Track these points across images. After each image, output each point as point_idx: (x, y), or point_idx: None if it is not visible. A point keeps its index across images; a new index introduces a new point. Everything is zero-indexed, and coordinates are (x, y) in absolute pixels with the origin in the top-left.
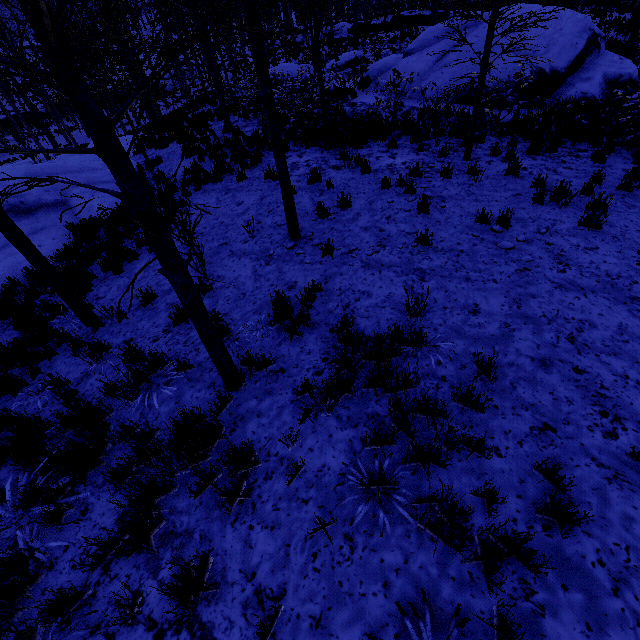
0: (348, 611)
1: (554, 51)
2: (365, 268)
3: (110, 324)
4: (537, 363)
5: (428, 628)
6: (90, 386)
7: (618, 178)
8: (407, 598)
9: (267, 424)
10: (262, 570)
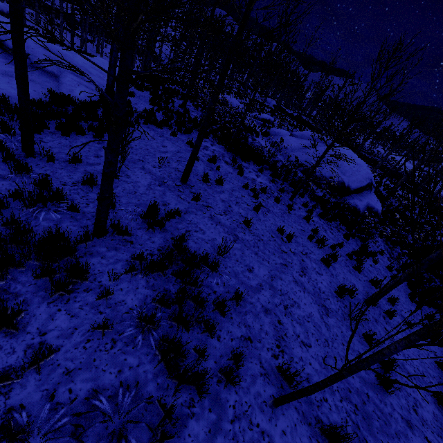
0: (90, 374)
1: (353, 178)
2: (210, 219)
3: (40, 159)
4: (264, 309)
5: (130, 398)
6: (1, 185)
7: (349, 251)
8: (127, 382)
9: (104, 264)
10: (52, 334)
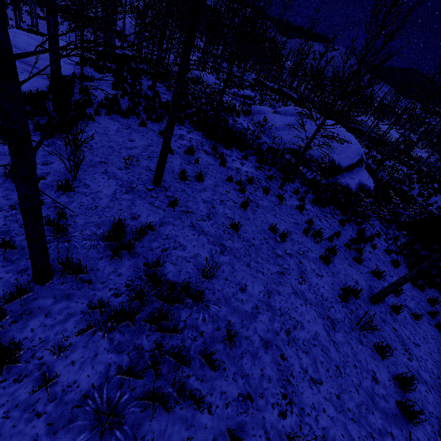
0: None
1: (343, 156)
2: (191, 228)
3: None
4: (263, 343)
5: None
6: None
7: (347, 239)
8: None
9: (49, 326)
10: None
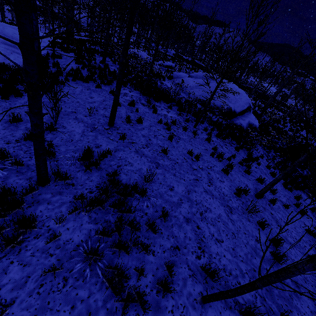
0: None
1: (237, 104)
2: (135, 152)
3: None
4: (185, 219)
5: None
6: None
7: (240, 159)
8: (80, 315)
9: (51, 209)
10: (6, 288)
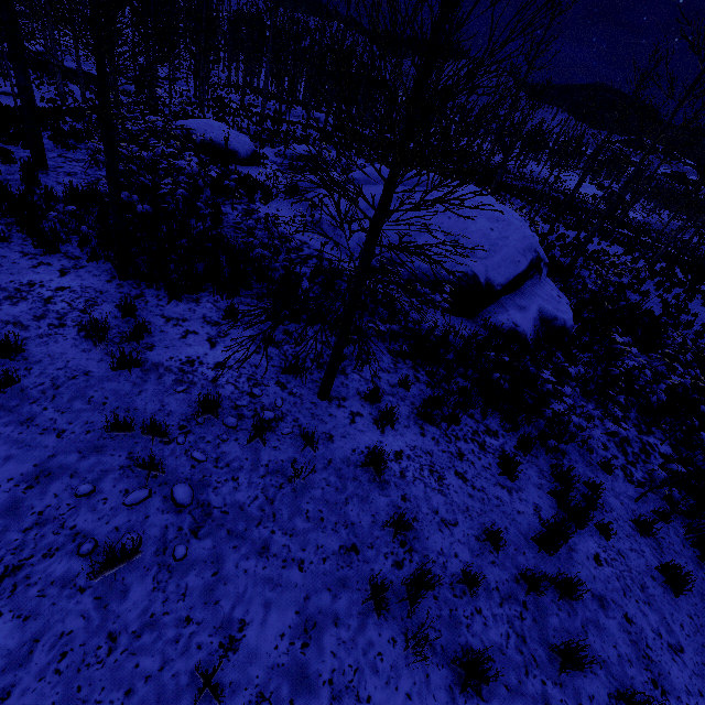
0: None
1: (494, 260)
2: None
3: None
4: None
5: None
6: None
7: (525, 534)
8: None
9: None
10: None
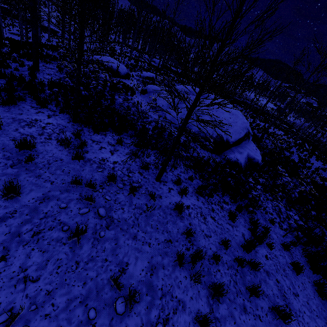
0: None
1: (230, 131)
2: None
3: None
4: None
5: None
6: None
7: (238, 244)
8: None
9: None
10: None
